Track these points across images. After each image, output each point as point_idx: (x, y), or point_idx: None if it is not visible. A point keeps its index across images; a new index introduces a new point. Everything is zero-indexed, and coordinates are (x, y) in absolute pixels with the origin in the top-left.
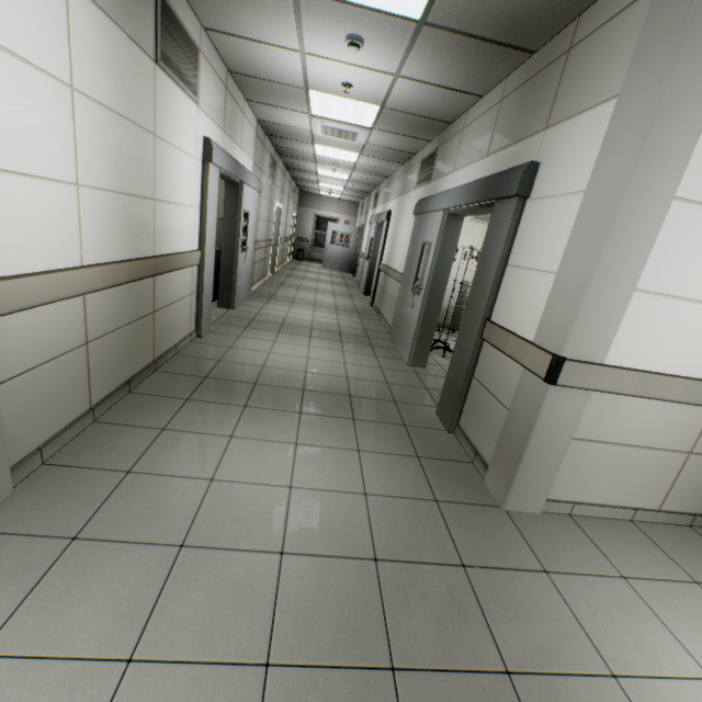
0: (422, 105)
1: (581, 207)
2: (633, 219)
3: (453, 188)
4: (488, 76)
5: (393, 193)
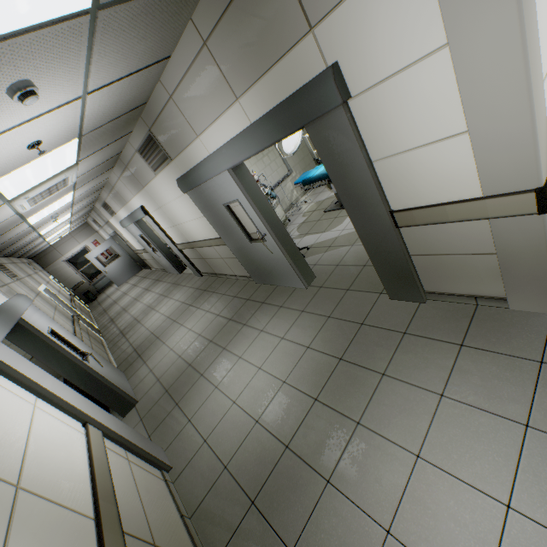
0: (118, 105)
1: (458, 62)
2: (530, 34)
3: (221, 147)
4: (174, 29)
5: (127, 193)
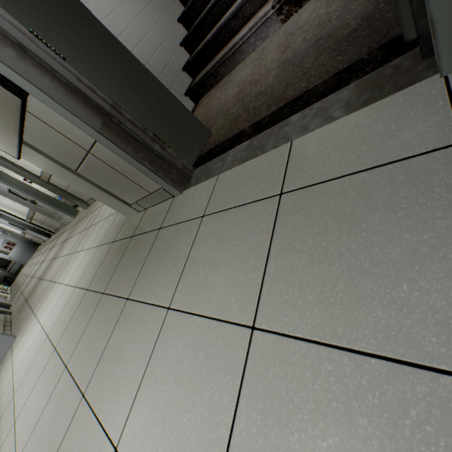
0: None
1: None
2: None
3: None
4: None
5: None
